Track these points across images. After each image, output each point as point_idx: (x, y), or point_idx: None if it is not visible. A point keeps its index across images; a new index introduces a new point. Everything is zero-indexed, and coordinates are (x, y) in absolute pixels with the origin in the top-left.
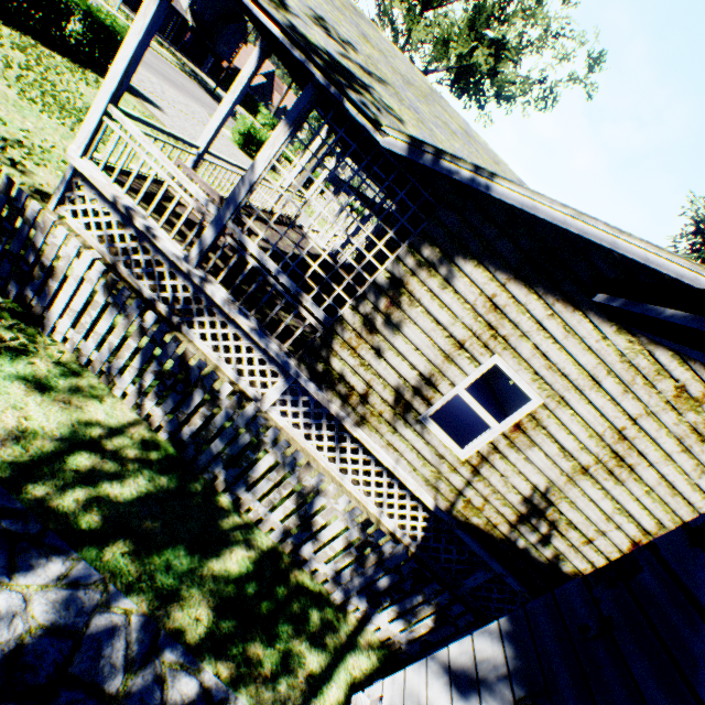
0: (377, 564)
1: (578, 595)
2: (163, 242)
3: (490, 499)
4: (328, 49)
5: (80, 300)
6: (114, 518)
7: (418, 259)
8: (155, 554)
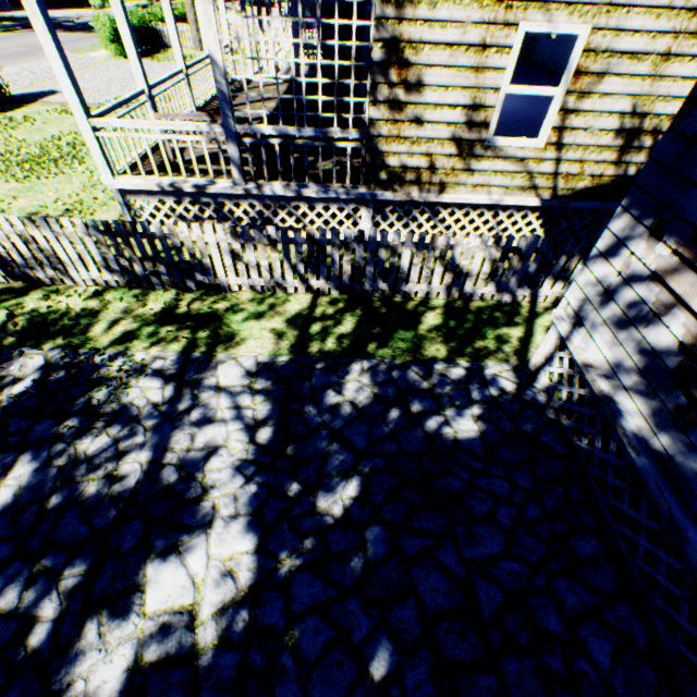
0: (520, 261)
1: (668, 142)
2: (213, 187)
3: (585, 159)
4: None
5: (227, 257)
6: (356, 340)
7: (394, 2)
8: (390, 340)
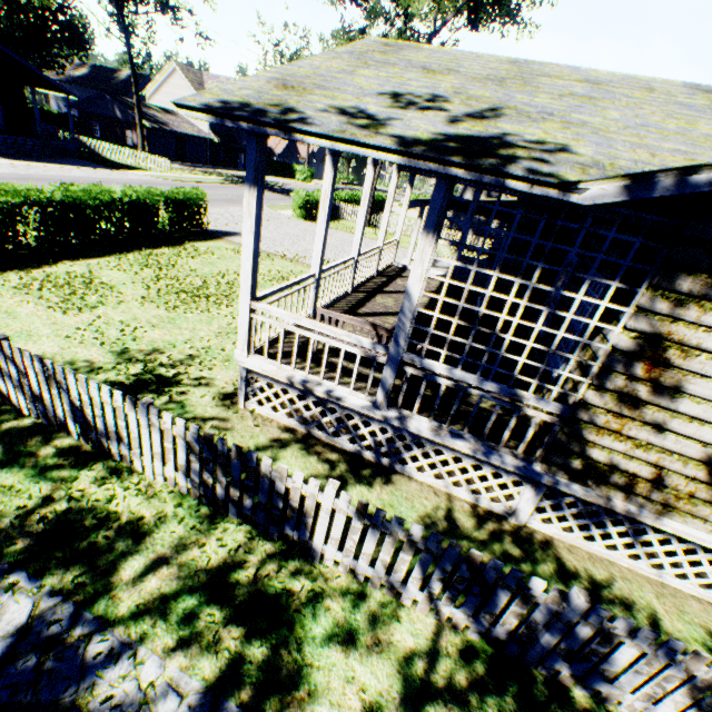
0: None
1: None
2: (348, 401)
3: None
4: (438, 128)
5: (337, 528)
6: None
7: (673, 299)
8: None
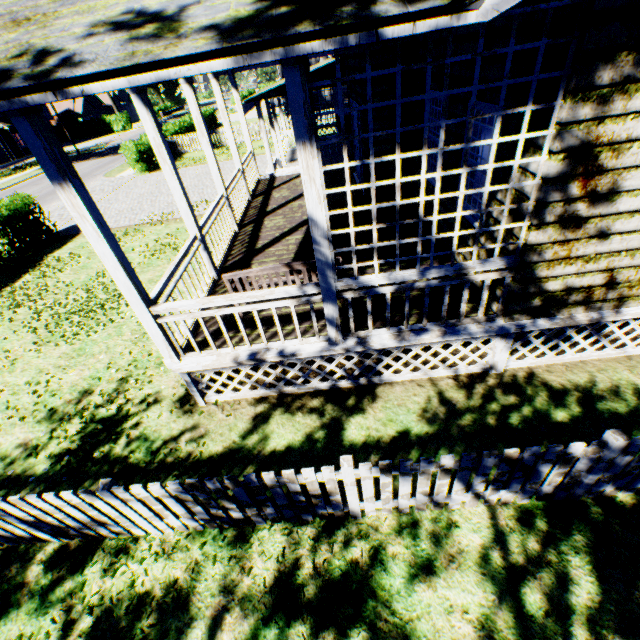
0: None
1: None
2: (303, 352)
3: None
4: None
5: (368, 490)
6: (621, 624)
7: (595, 97)
8: None
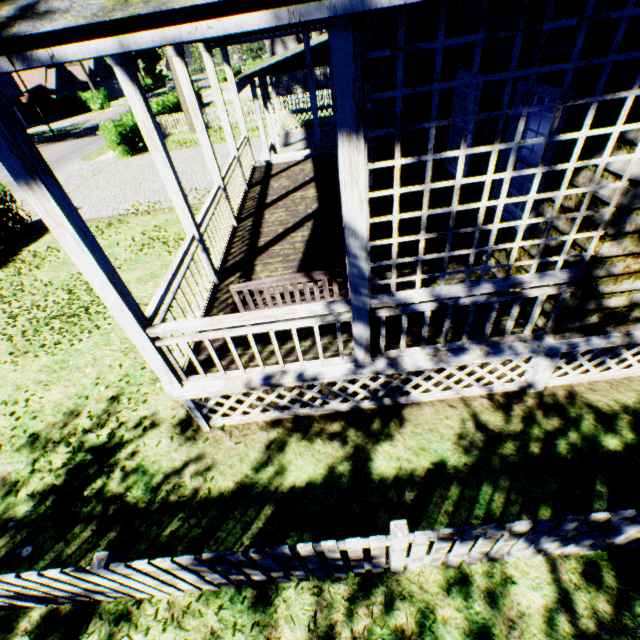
0: None
1: None
2: (326, 376)
3: None
4: None
5: (418, 553)
6: None
7: None
8: None
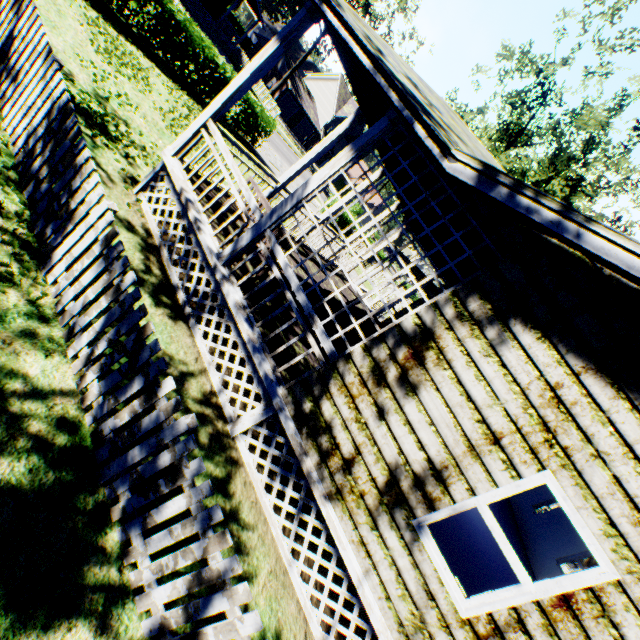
0: None
1: None
2: (204, 235)
3: None
4: (413, 92)
5: (82, 246)
6: None
7: (459, 311)
8: None
